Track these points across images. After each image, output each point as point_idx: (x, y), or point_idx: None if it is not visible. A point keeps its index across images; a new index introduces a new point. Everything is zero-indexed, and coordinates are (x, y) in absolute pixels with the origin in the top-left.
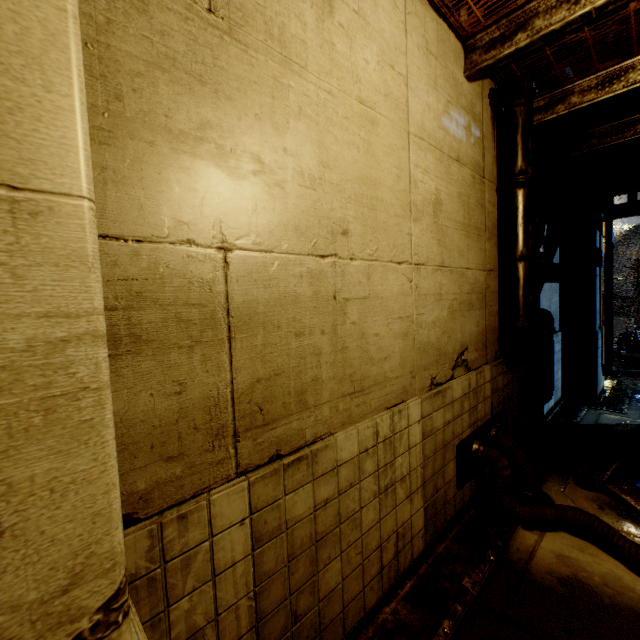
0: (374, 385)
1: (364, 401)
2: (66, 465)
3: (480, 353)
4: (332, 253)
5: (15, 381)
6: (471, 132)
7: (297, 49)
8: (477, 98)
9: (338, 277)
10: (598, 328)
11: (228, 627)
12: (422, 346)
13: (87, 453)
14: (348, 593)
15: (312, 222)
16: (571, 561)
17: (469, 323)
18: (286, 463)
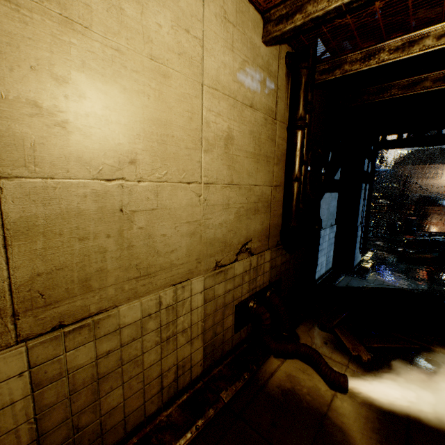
0: (160, 270)
1: (150, 282)
2: None
3: (263, 243)
4: (119, 177)
5: None
6: (266, 85)
7: (80, 11)
8: (274, 59)
9: (125, 195)
10: (360, 224)
11: (8, 444)
12: (209, 241)
13: None
14: (130, 407)
15: (97, 154)
16: (294, 379)
17: (254, 223)
18: (67, 331)
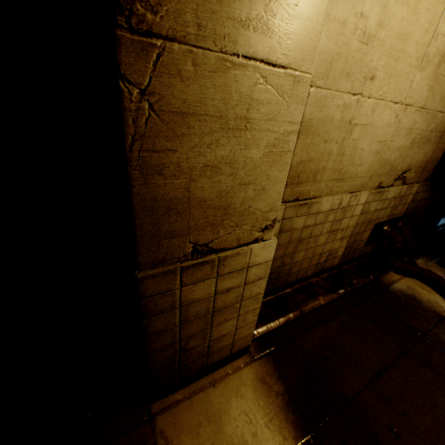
0: (348, 178)
1: (340, 185)
2: (278, 175)
3: (416, 175)
4: (359, 92)
5: (278, 144)
6: None
7: None
8: None
9: (356, 109)
10: None
11: None
12: (383, 162)
13: (283, 173)
14: (302, 266)
15: (357, 70)
16: (414, 290)
17: (420, 153)
18: (300, 204)
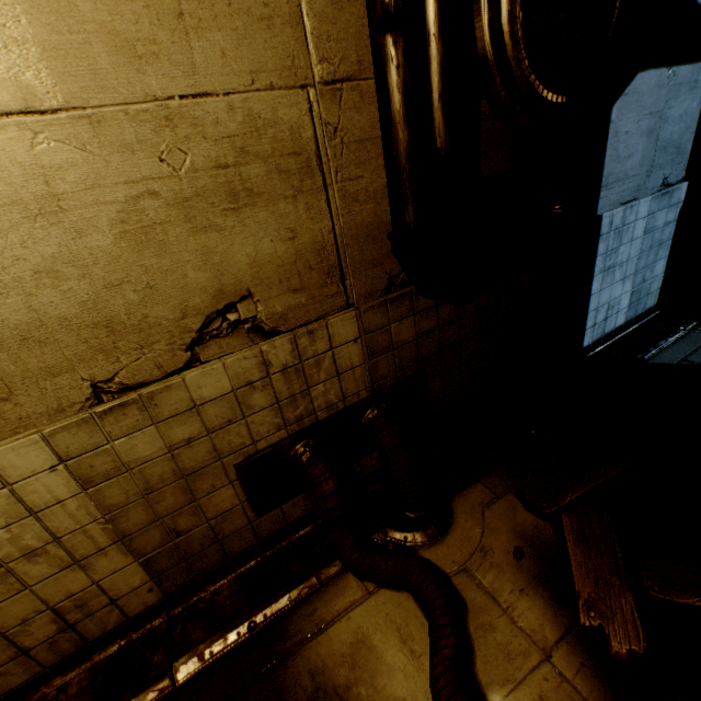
0: None
1: None
2: None
3: (317, 293)
4: None
5: None
6: None
7: None
8: None
9: None
10: None
11: None
12: (12, 334)
13: None
14: None
15: None
16: (367, 658)
17: (247, 240)
18: None
